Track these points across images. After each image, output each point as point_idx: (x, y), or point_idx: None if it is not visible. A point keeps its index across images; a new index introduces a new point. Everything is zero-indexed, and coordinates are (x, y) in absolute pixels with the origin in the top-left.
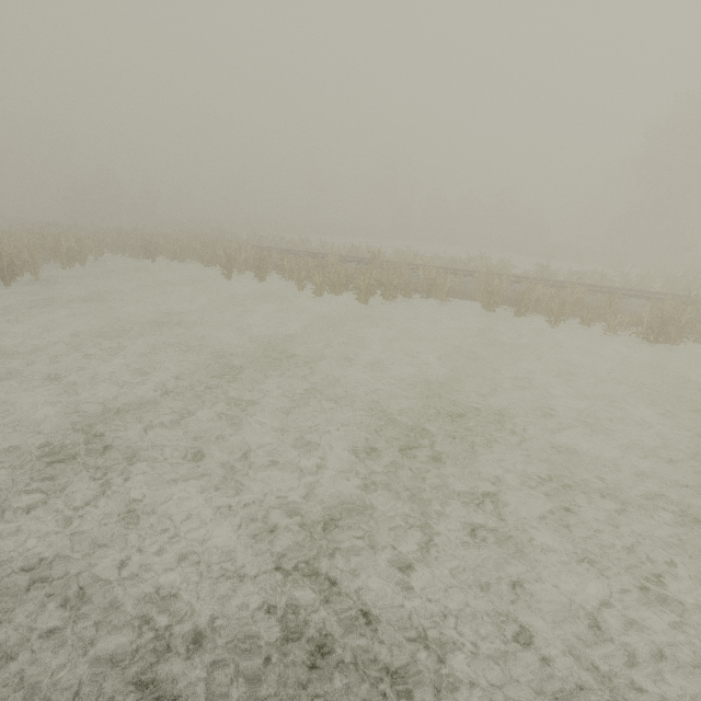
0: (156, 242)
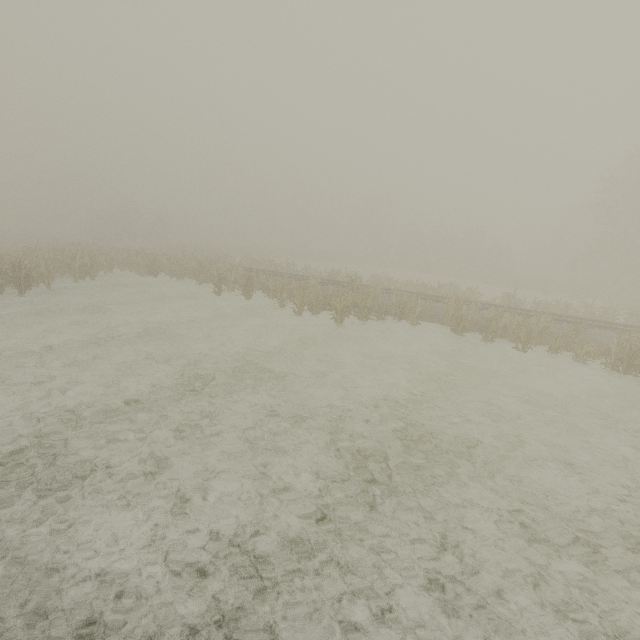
0: (159, 261)
